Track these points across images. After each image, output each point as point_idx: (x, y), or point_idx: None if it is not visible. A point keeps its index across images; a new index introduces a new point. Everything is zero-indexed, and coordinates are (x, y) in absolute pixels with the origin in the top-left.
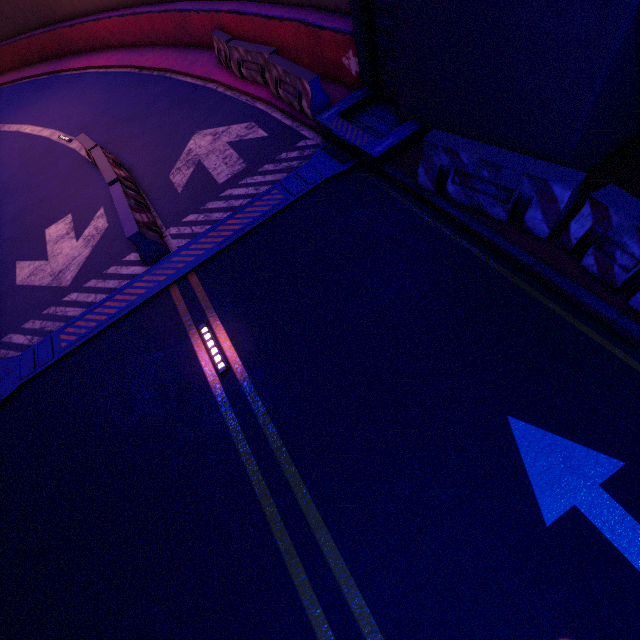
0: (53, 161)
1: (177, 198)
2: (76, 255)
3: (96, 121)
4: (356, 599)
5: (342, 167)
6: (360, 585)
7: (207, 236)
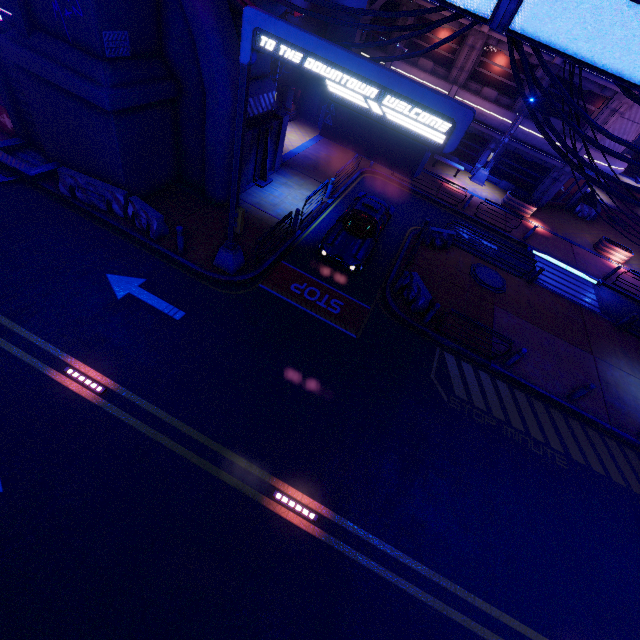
0: None
1: None
2: None
3: None
4: (34, 338)
5: (7, 179)
6: (36, 334)
7: None
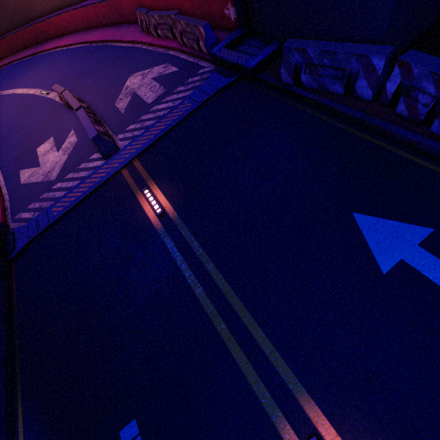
0: (38, 107)
1: (121, 116)
2: (58, 160)
3: (64, 79)
4: (259, 334)
5: (230, 80)
6: (261, 326)
7: (143, 135)
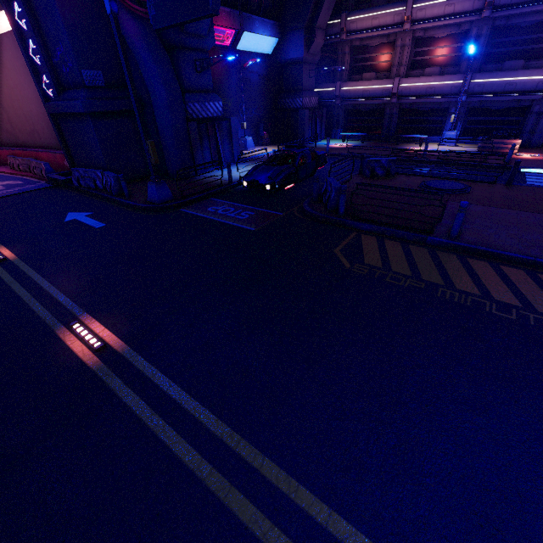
0: None
1: None
2: None
3: None
4: None
5: (51, 185)
6: None
7: None
